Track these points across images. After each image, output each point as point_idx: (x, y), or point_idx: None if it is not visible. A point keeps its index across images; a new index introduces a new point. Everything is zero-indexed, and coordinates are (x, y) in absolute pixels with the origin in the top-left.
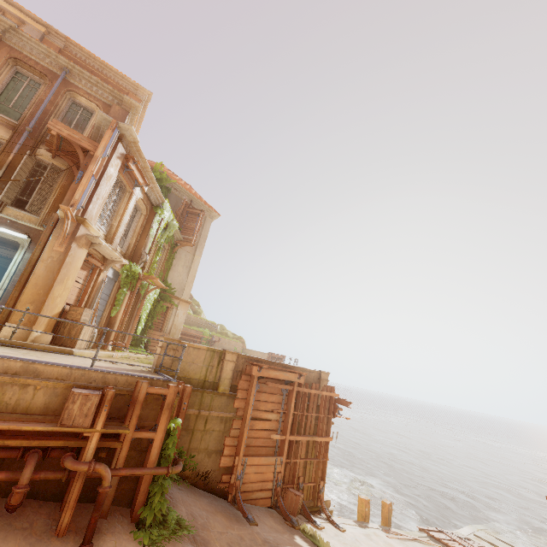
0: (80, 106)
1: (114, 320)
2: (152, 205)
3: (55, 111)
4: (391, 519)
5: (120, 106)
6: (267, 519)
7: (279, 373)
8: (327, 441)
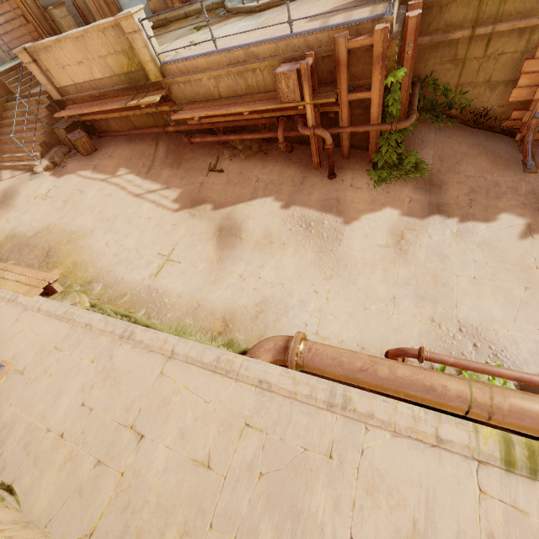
0: None
1: None
2: None
3: None
4: None
5: None
6: None
7: None
8: None
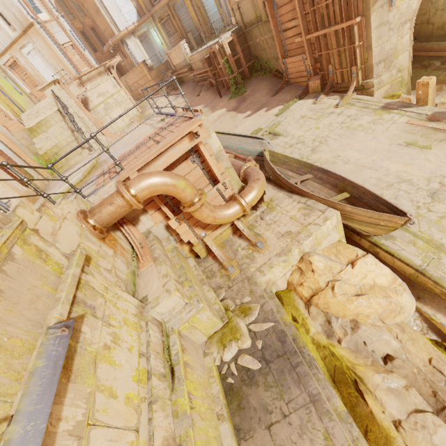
0: None
1: None
2: None
3: None
4: None
5: None
6: (289, 94)
7: None
8: (354, 24)
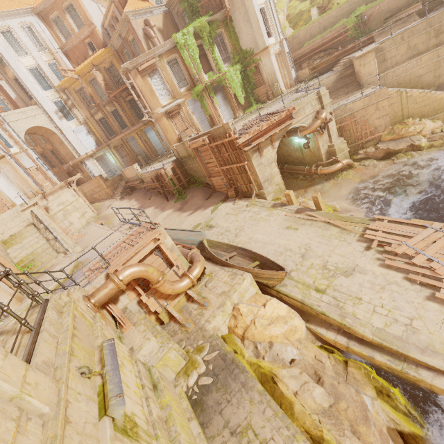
0: (133, 40)
1: (211, 116)
2: (176, 46)
3: (136, 56)
4: (319, 206)
5: (128, 23)
6: (216, 198)
7: (196, 144)
8: (245, 164)
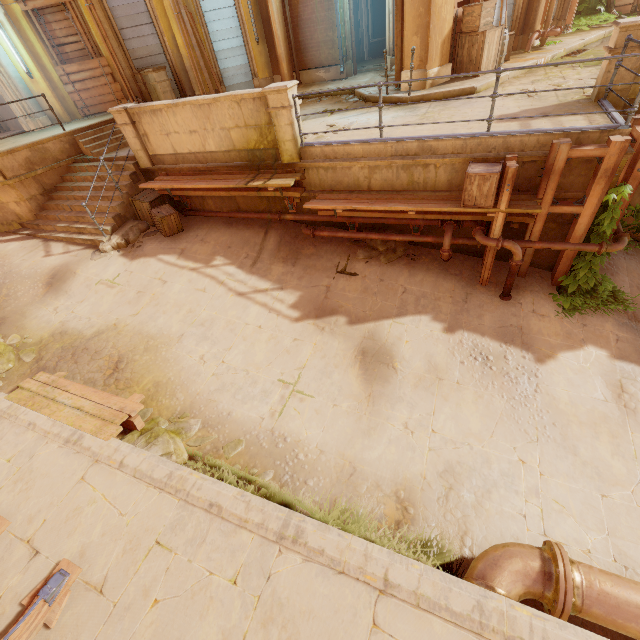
0: None
1: None
2: None
3: None
4: None
5: None
6: None
7: None
8: None
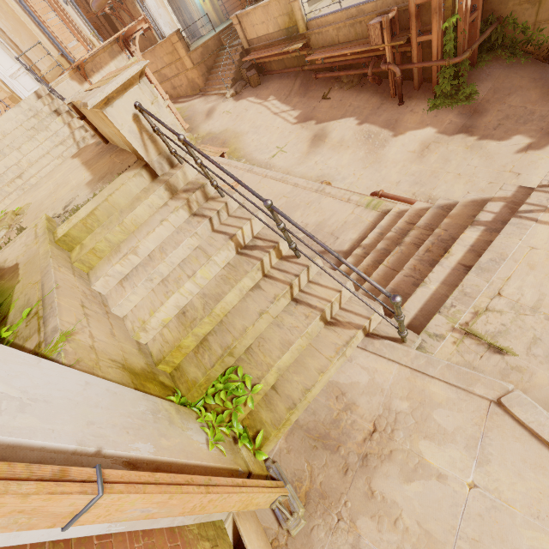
0: None
1: None
2: None
3: None
4: None
5: None
6: None
7: None
8: None
